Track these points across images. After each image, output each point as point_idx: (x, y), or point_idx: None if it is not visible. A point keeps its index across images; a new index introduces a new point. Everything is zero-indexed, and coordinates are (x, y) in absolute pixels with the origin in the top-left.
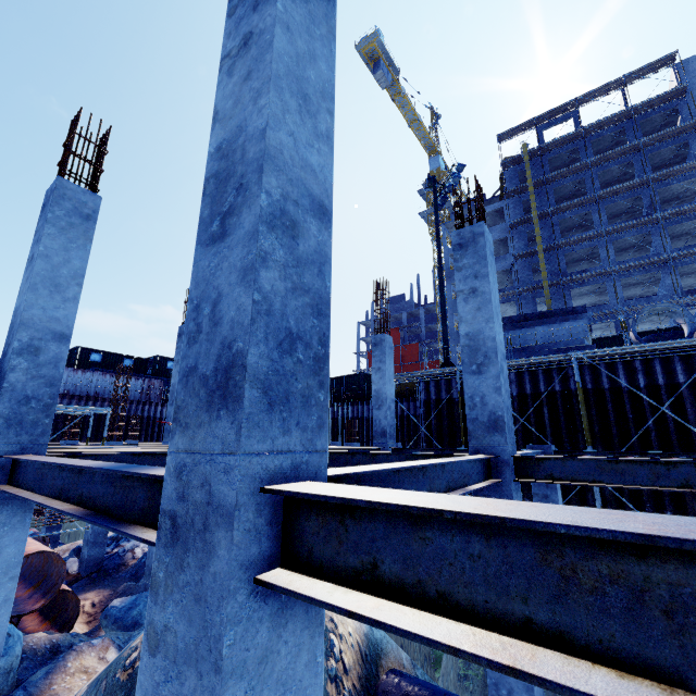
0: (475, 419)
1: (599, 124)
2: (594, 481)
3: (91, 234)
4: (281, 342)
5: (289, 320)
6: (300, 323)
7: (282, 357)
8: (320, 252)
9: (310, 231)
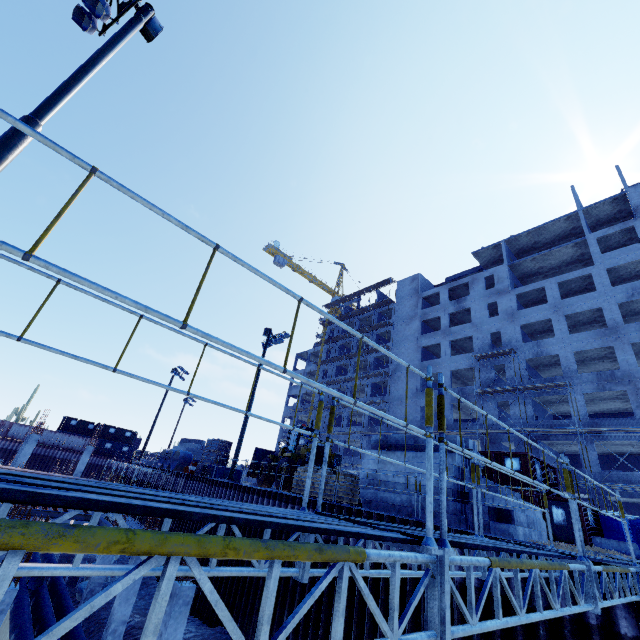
0: None
1: (359, 311)
2: None
3: None
4: None
5: None
6: None
7: None
8: None
9: None
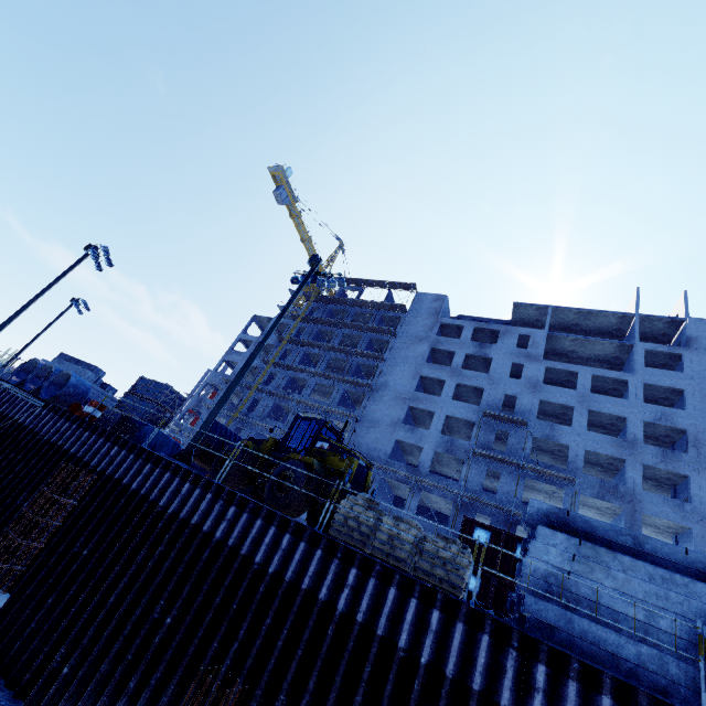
0: None
1: (361, 302)
2: None
3: None
4: None
5: None
6: None
7: None
8: None
9: None
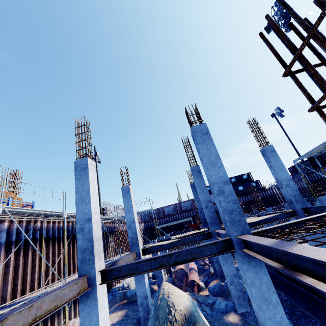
0: (222, 219)
1: None
2: (259, 253)
3: (130, 194)
4: (83, 251)
5: (84, 246)
6: (86, 246)
7: (83, 254)
8: (89, 229)
9: (87, 226)
